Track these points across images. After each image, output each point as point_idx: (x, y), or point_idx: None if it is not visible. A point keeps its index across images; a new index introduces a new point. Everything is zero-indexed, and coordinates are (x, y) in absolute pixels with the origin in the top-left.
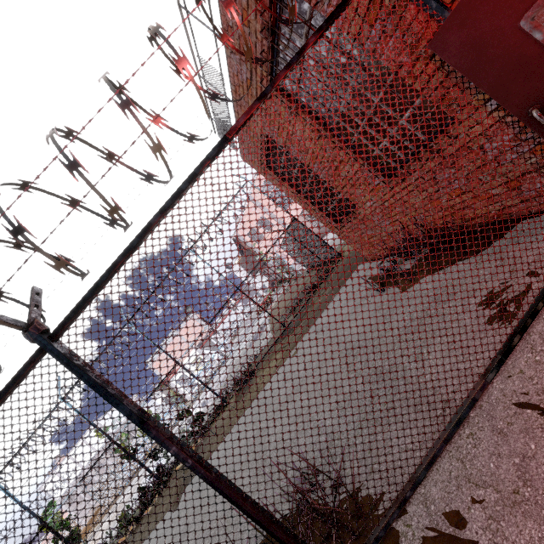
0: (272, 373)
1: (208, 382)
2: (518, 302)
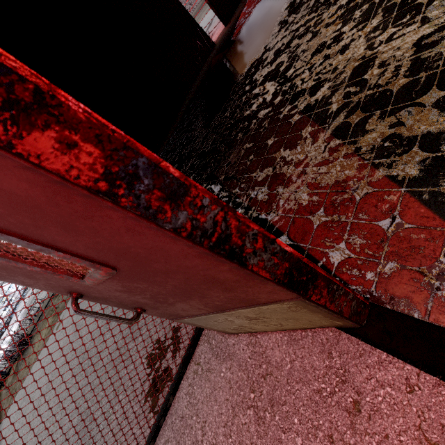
0: (41, 347)
1: (9, 320)
2: (162, 386)
